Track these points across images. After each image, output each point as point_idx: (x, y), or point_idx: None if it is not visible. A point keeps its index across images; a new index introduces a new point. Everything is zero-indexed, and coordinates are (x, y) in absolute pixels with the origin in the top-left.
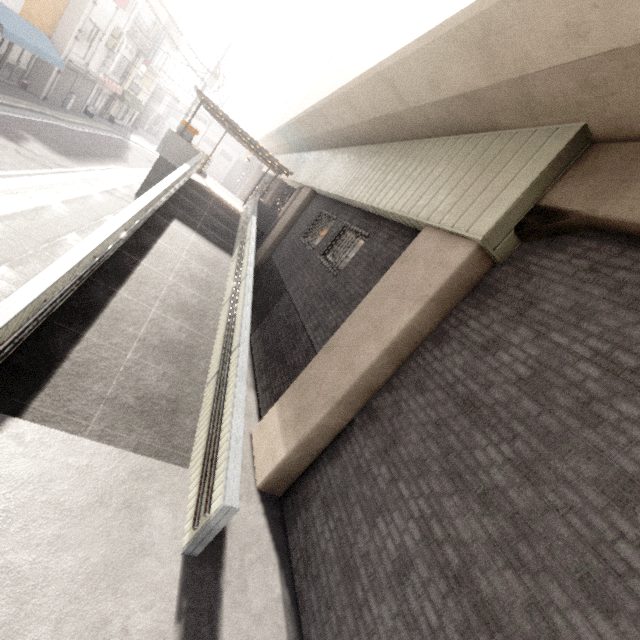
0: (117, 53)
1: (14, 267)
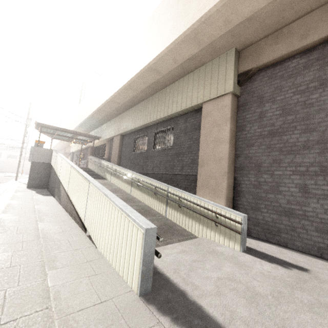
0: None
1: (42, 222)
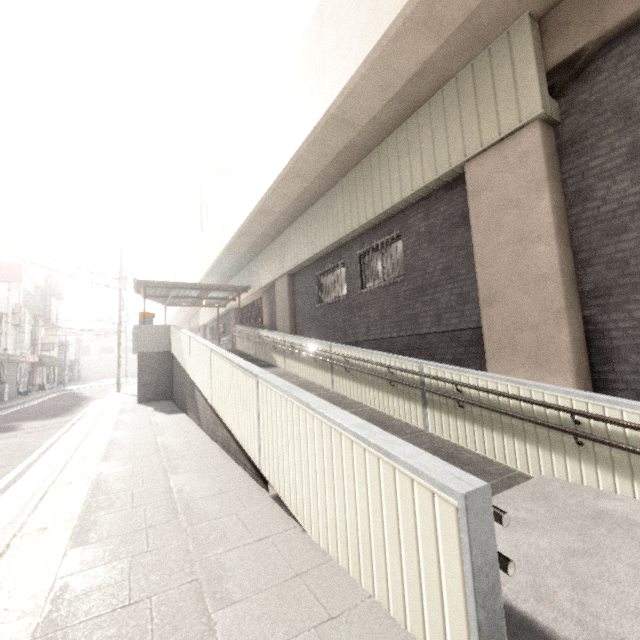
0: (24, 324)
1: (176, 472)
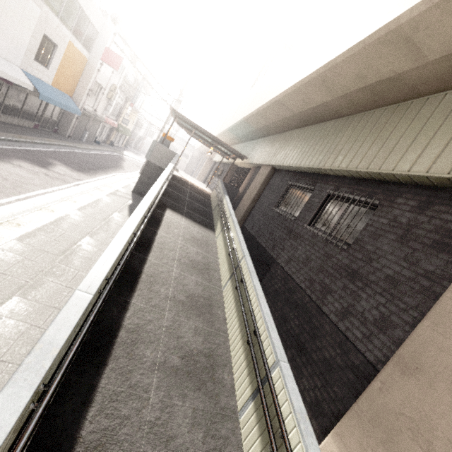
0: (113, 100)
1: (26, 294)
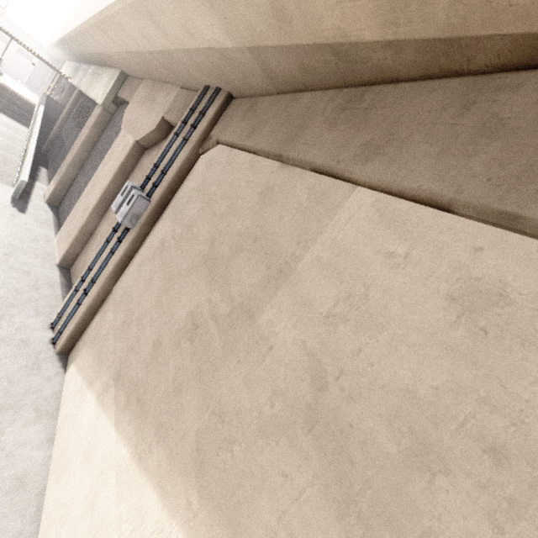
0: None
1: None
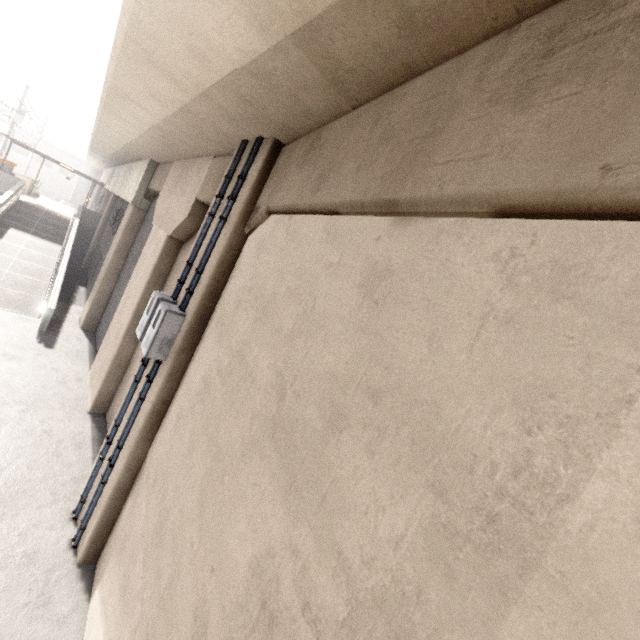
0: None
1: None
